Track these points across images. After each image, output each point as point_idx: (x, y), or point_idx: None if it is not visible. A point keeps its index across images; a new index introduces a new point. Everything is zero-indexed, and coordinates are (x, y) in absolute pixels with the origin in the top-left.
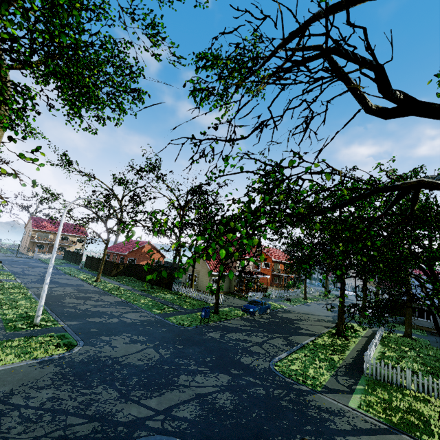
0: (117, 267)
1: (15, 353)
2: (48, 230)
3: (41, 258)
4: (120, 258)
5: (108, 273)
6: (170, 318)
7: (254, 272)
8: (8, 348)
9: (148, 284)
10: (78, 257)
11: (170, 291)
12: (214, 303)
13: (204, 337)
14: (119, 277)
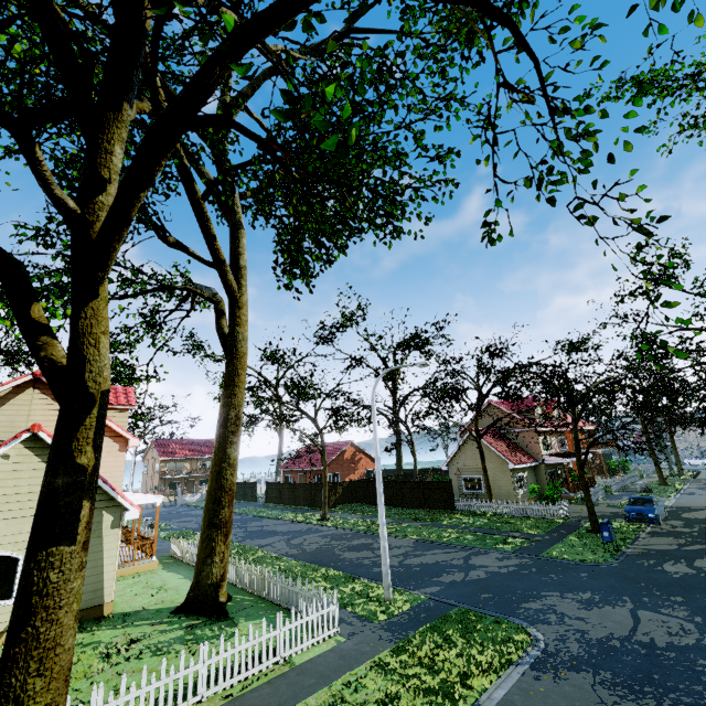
0: (335, 491)
1: (467, 657)
2: (181, 456)
3: (188, 503)
4: (314, 478)
5: (320, 503)
6: (550, 554)
7: (566, 453)
8: (441, 651)
9: (401, 508)
10: (247, 489)
11: (455, 512)
12: (561, 517)
13: (671, 575)
14: (342, 507)
